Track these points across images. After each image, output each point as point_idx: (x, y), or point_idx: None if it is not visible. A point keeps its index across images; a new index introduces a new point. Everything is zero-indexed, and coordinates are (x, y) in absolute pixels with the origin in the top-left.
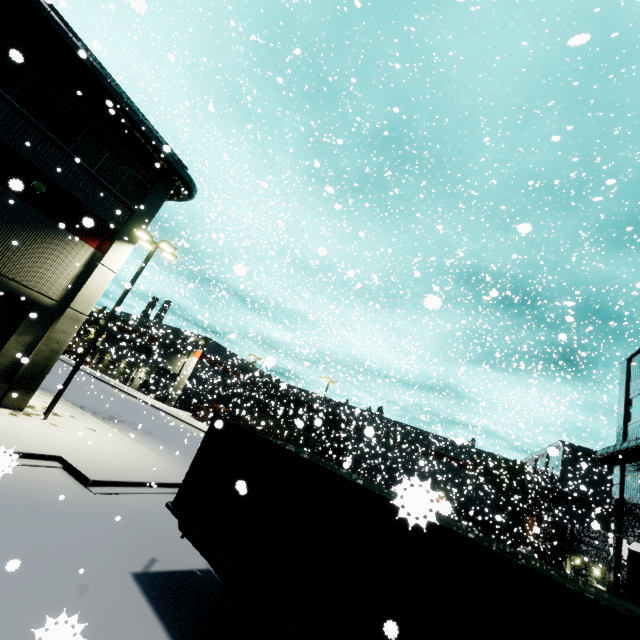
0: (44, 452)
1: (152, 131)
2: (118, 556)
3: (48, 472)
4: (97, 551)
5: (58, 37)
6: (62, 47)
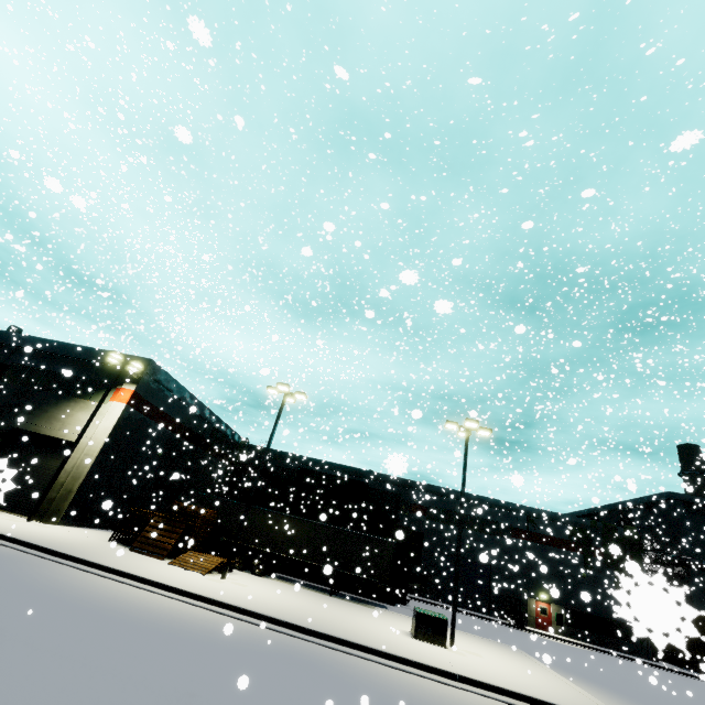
0: None
1: None
2: None
3: None
4: None
5: None
6: None
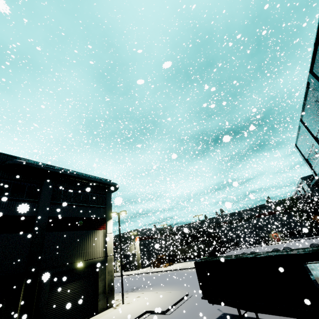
0: (142, 312)
1: (99, 179)
2: None
3: (150, 317)
4: None
5: (67, 175)
6: (68, 177)
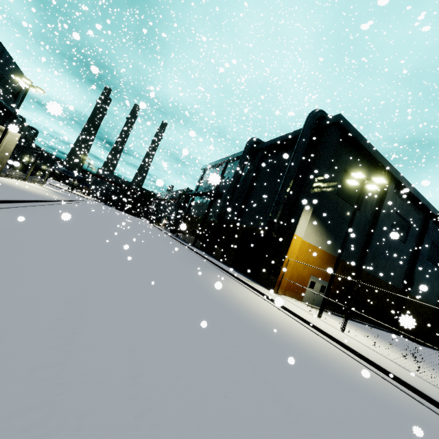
0: None
1: None
2: None
3: None
4: None
5: None
6: None
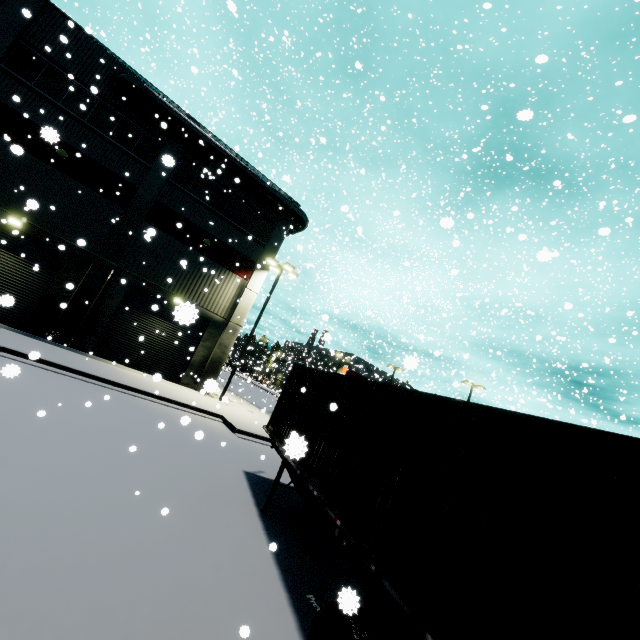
0: (213, 411)
1: (269, 185)
2: (239, 462)
3: (214, 422)
4: (227, 456)
5: (208, 145)
6: (210, 150)
